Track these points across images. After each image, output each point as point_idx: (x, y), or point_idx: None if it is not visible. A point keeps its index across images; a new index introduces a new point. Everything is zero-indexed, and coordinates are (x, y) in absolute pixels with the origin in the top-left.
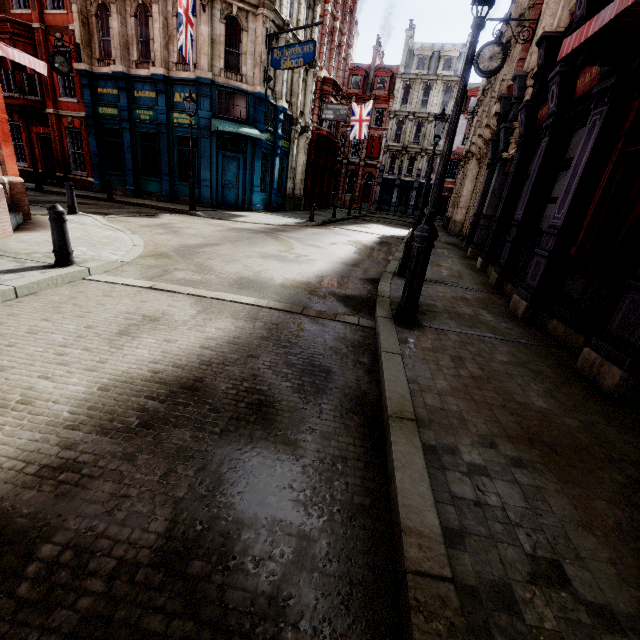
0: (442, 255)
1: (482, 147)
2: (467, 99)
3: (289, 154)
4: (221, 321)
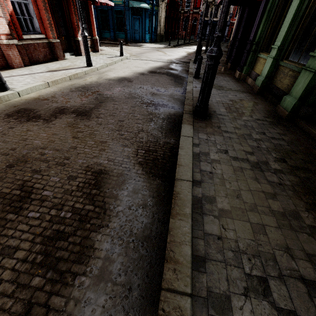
0: None
1: None
2: None
3: (158, 13)
4: (159, 63)
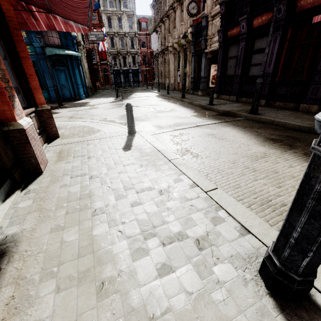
0: (195, 97)
1: (178, 48)
2: (140, 23)
3: (81, 63)
4: (224, 129)
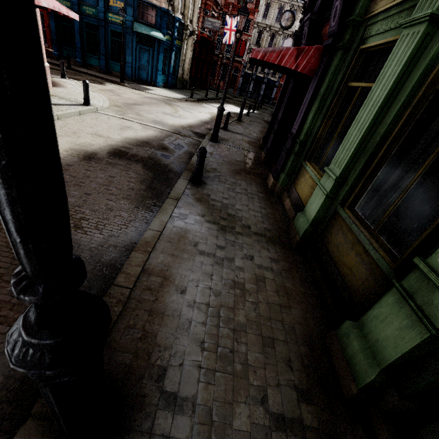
0: (254, 125)
1: None
2: None
3: (181, 50)
4: (151, 131)
